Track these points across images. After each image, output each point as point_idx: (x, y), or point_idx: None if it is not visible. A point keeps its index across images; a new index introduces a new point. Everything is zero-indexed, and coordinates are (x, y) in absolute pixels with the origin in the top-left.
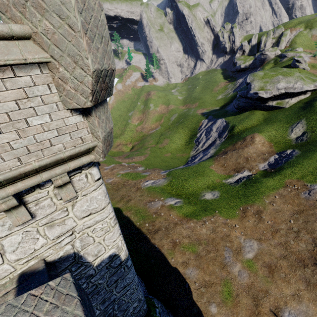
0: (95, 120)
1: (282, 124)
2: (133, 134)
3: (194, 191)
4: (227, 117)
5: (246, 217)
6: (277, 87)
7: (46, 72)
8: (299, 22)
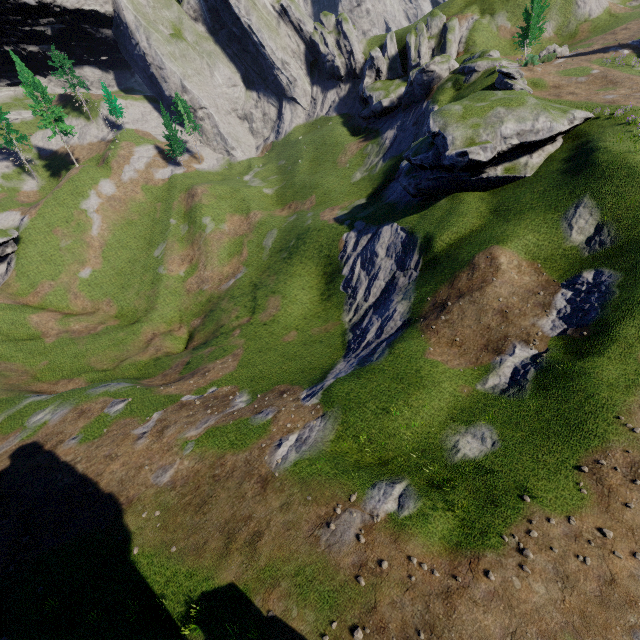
0: None
1: (541, 214)
2: (183, 301)
3: (422, 439)
4: (402, 218)
5: (614, 495)
6: (501, 134)
7: None
8: (467, 3)
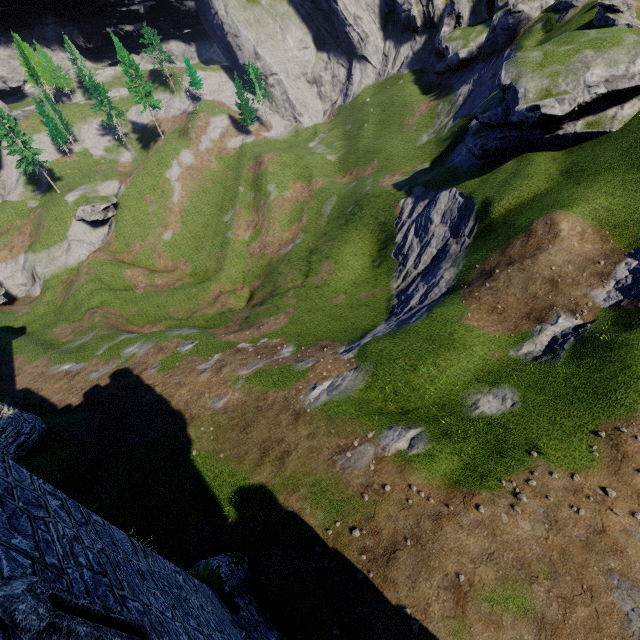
0: None
1: (620, 174)
2: (246, 263)
3: (444, 395)
4: (462, 182)
5: (627, 460)
6: (585, 82)
7: None
8: None
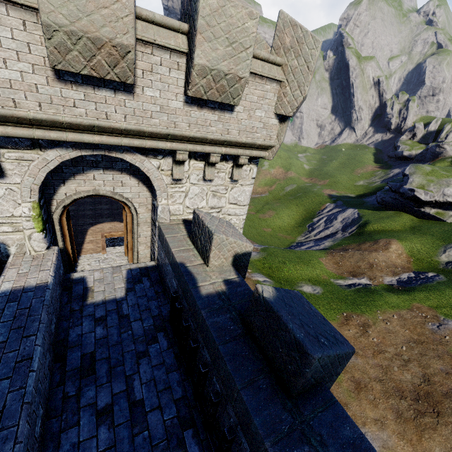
0: (285, 127)
1: (434, 239)
2: None
3: (290, 278)
4: (362, 209)
5: (347, 325)
6: (443, 191)
7: (278, 87)
8: None
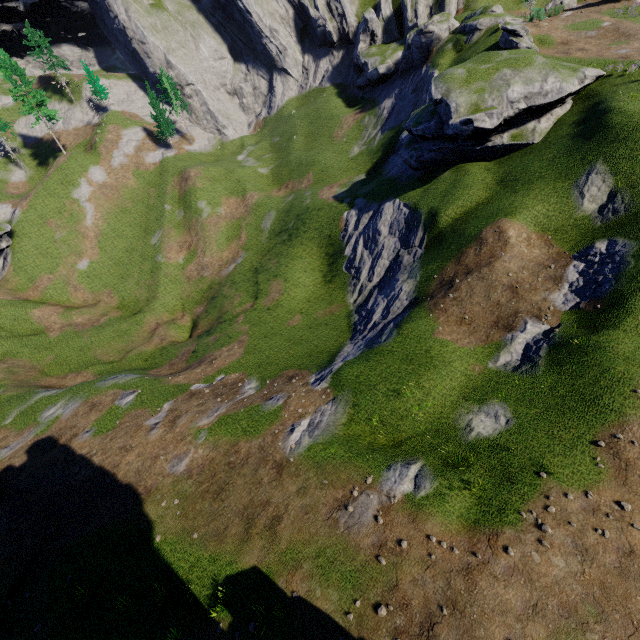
0: None
1: (551, 183)
2: (184, 289)
3: (434, 419)
4: (405, 193)
5: (631, 468)
6: (507, 98)
7: None
8: None
